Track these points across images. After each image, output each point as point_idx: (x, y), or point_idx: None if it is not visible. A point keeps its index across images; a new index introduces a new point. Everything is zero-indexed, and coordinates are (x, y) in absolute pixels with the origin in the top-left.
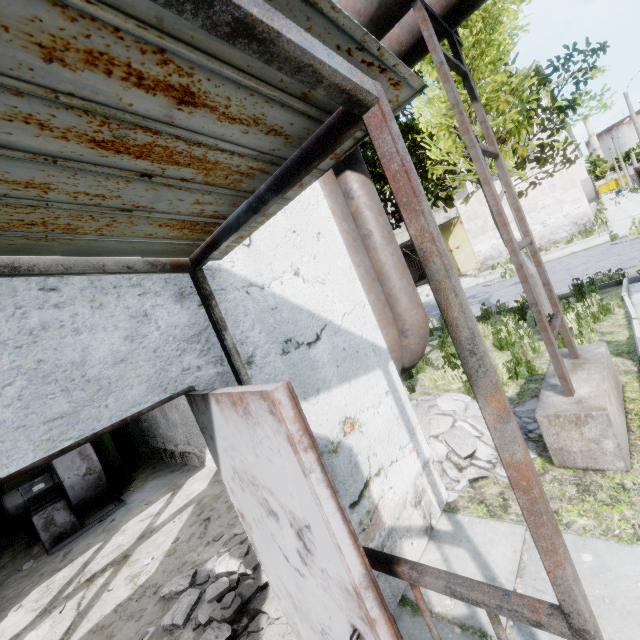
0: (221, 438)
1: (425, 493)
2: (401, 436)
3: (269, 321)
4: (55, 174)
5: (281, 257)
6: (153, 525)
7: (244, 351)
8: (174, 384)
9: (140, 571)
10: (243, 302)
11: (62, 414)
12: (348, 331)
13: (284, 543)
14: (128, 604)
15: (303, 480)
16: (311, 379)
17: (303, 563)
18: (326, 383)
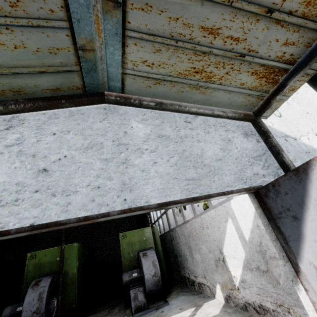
0: None
1: None
2: None
3: (306, 159)
4: (226, 18)
5: (303, 125)
6: None
7: None
8: (249, 181)
9: None
10: (284, 144)
11: (193, 178)
12: None
13: None
14: None
15: None
16: None
17: None
18: None
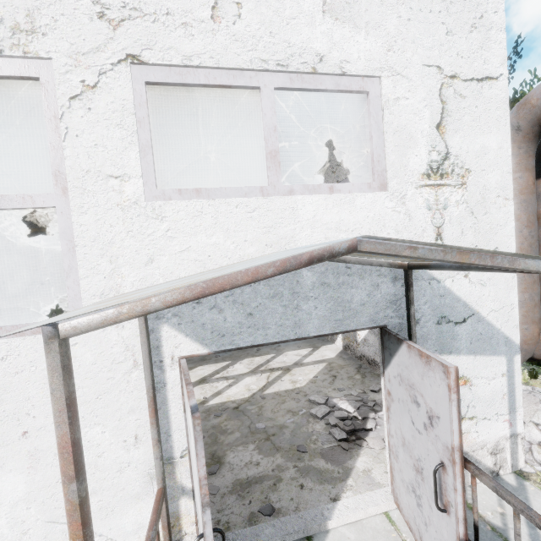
0: (399, 359)
1: (503, 452)
2: (501, 407)
3: (436, 302)
4: None
5: None
6: (302, 361)
7: (415, 315)
8: (379, 321)
9: (296, 381)
10: (425, 288)
11: (339, 319)
12: (489, 323)
13: (416, 416)
14: (291, 392)
15: (447, 401)
16: (449, 344)
17: (424, 428)
18: (458, 350)
